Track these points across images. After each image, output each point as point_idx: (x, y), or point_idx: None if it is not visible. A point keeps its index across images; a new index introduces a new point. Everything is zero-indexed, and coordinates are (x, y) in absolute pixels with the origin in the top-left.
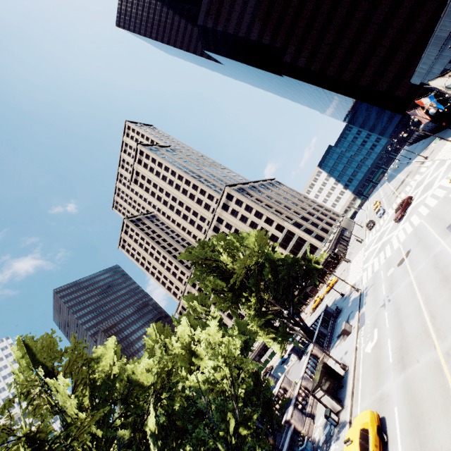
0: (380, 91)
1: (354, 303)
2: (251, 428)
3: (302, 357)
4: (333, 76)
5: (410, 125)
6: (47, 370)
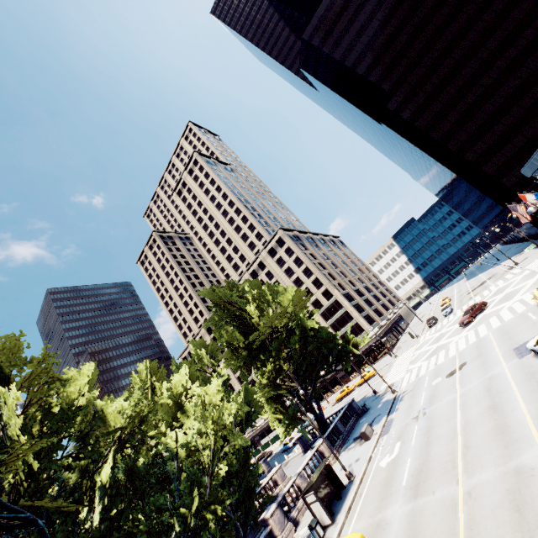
0: (486, 173)
1: (385, 405)
2: (219, 515)
3: (308, 451)
4: (437, 140)
5: (509, 222)
6: (1, 374)
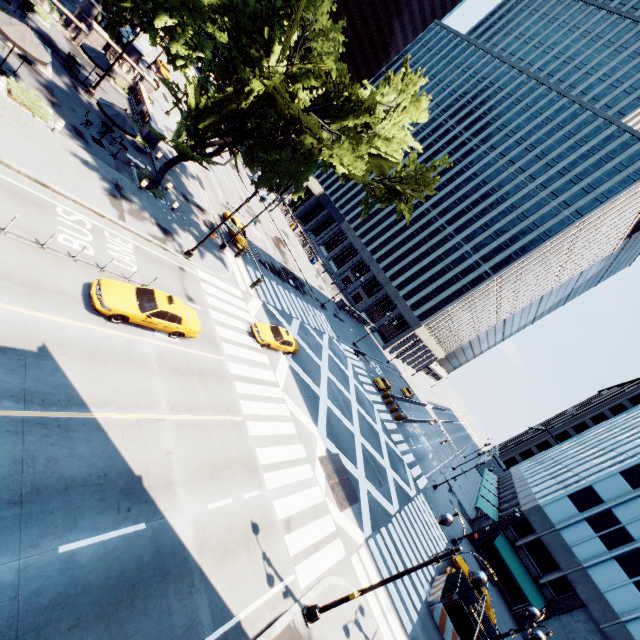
0: None
1: None
2: None
3: None
4: None
5: None
6: None
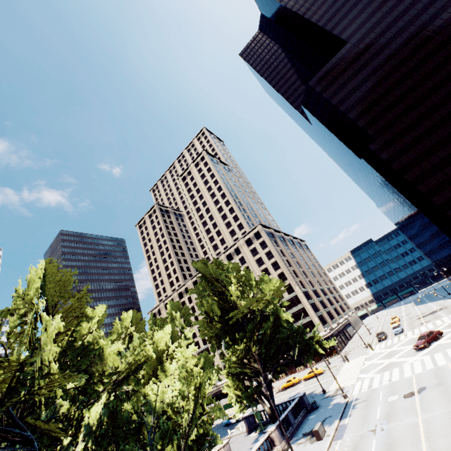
0: (449, 217)
1: (337, 408)
2: None
3: (252, 432)
4: (409, 181)
5: None
6: (47, 301)
